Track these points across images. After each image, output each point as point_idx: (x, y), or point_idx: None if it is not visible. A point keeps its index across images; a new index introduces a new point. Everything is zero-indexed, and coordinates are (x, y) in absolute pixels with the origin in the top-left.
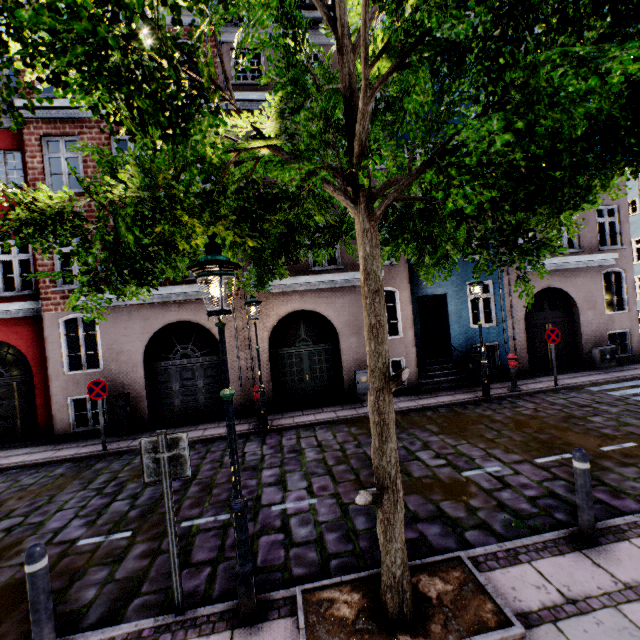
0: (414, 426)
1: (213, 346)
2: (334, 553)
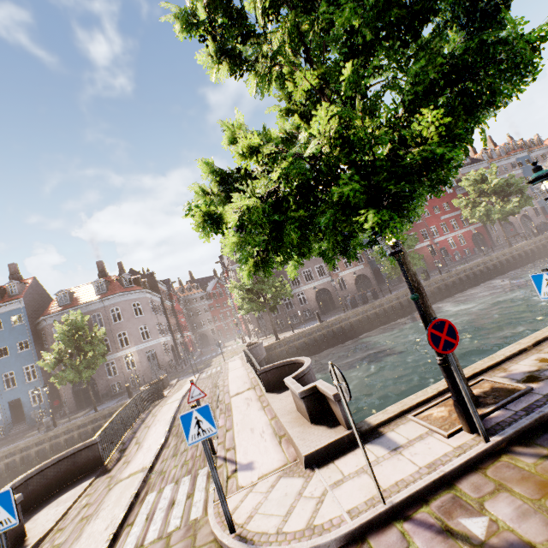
0: None
1: (510, 225)
2: None
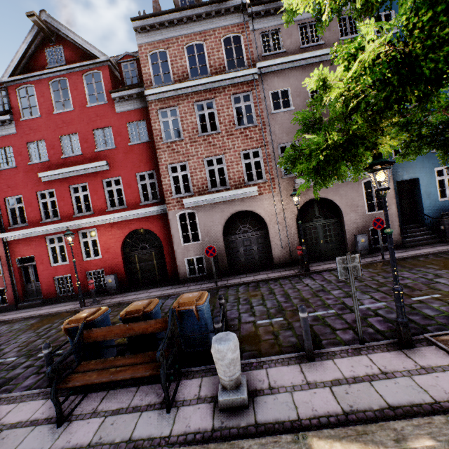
0: (417, 266)
1: (260, 225)
2: (425, 324)
